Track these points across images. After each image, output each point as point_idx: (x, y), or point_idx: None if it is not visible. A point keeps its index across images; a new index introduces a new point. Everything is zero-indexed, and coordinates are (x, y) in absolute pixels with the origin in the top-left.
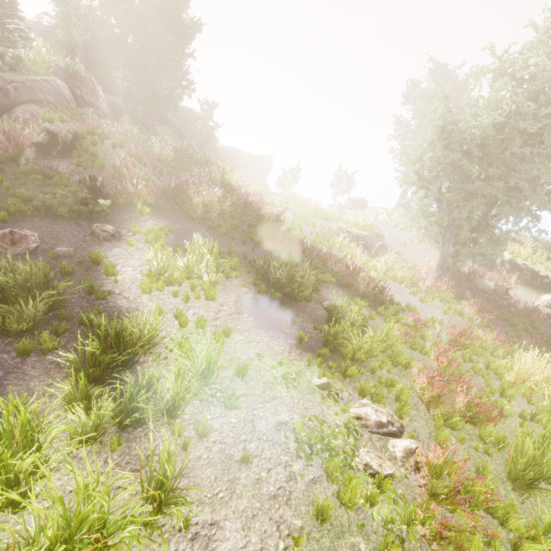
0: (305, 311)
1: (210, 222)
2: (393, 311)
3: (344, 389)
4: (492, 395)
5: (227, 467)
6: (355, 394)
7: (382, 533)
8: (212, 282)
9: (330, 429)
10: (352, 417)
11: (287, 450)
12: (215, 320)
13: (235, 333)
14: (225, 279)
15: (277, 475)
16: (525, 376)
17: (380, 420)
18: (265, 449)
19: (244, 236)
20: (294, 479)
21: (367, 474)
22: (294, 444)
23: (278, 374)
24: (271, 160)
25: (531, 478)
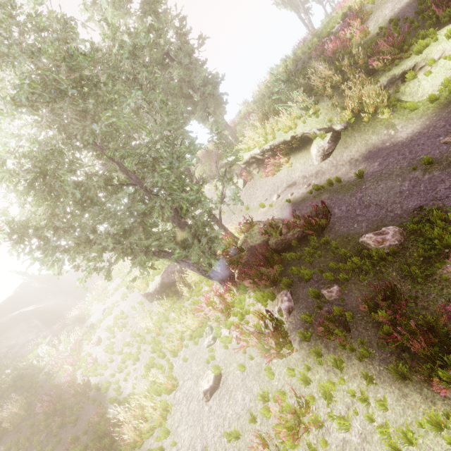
0: None
1: None
2: None
3: None
4: None
5: None
6: None
7: None
8: None
9: None
10: None
11: None
12: None
13: None
14: None
15: None
16: None
17: None
18: None
19: None
20: None
21: None
22: None
23: None
24: None
25: None
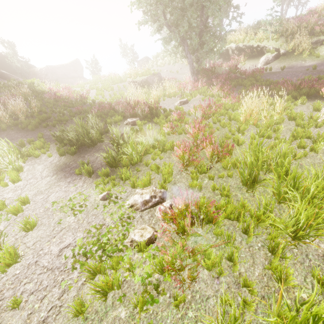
0: (100, 149)
1: (20, 125)
2: (163, 117)
3: (124, 190)
4: (234, 135)
5: (0, 322)
6: (133, 189)
7: (143, 290)
8: (16, 168)
9: (107, 228)
10: (128, 208)
11: (64, 269)
12: (21, 195)
13: (37, 196)
14: (35, 159)
15: (51, 298)
16: (250, 112)
17: (145, 199)
18: (43, 281)
19: (54, 121)
20: (66, 292)
21: (133, 248)
22: (72, 260)
23: (68, 208)
24: (79, 62)
25: (254, 177)
